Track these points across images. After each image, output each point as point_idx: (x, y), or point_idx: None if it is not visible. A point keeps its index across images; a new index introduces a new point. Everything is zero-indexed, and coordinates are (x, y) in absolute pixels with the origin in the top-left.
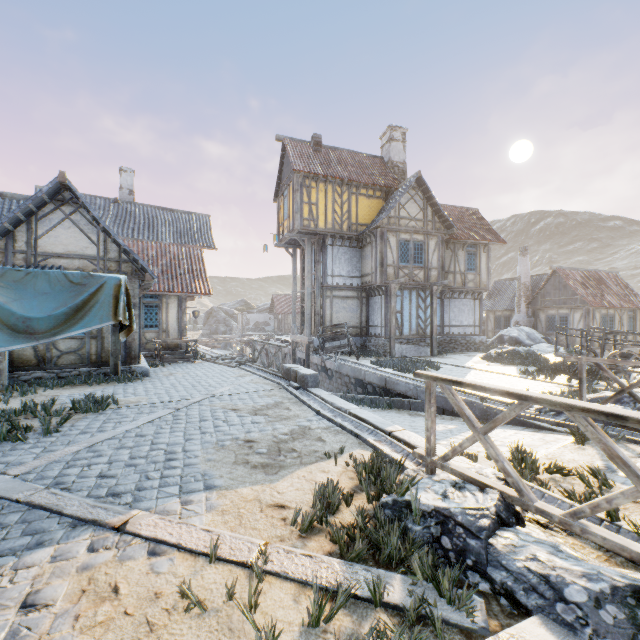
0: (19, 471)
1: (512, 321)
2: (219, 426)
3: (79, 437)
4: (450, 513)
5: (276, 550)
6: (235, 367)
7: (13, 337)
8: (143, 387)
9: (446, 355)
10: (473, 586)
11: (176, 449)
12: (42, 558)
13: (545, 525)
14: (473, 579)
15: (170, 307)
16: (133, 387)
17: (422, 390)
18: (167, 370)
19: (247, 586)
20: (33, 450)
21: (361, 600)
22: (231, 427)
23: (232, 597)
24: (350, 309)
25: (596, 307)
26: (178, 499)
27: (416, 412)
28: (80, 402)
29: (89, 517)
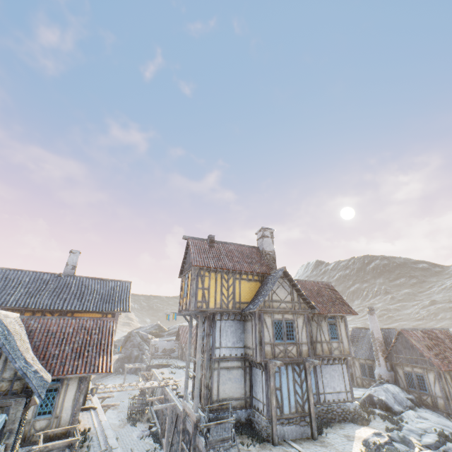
0: None
1: (375, 373)
2: None
3: None
4: None
5: None
6: None
7: None
8: None
9: (326, 435)
10: None
11: None
12: None
13: None
14: None
15: (69, 388)
16: None
17: None
18: None
19: None
20: None
21: None
22: None
23: None
24: (235, 379)
25: (444, 369)
26: None
27: None
28: None
29: None
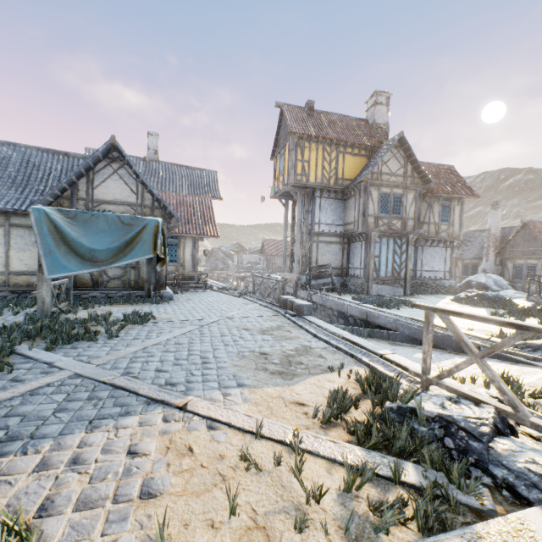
0: (99, 362)
1: (480, 269)
2: (237, 341)
3: (134, 341)
4: (453, 419)
5: (305, 435)
6: (238, 296)
7: (82, 264)
8: (171, 308)
9: (418, 296)
10: (476, 479)
11: (208, 355)
12: (132, 423)
13: (537, 438)
14: (475, 473)
15: (186, 246)
16: (163, 307)
17: (401, 323)
18: (185, 296)
19: (288, 458)
20: (104, 348)
21: (382, 478)
22: (246, 342)
23: (279, 464)
24: (333, 253)
25: None
26: (219, 391)
27: (394, 342)
28: (129, 316)
29: (158, 398)
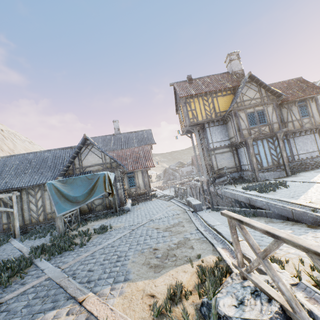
0: (64, 267)
1: None
2: (146, 239)
3: (91, 248)
4: None
5: None
6: (168, 201)
7: (72, 205)
8: (125, 217)
9: (298, 174)
10: None
11: (122, 255)
12: (51, 316)
13: None
14: None
15: (138, 176)
16: (121, 218)
17: (271, 205)
18: (138, 206)
19: None
20: (74, 255)
21: None
22: (151, 240)
23: None
24: (227, 158)
25: None
26: (110, 286)
27: (270, 219)
28: (96, 229)
29: (73, 295)
